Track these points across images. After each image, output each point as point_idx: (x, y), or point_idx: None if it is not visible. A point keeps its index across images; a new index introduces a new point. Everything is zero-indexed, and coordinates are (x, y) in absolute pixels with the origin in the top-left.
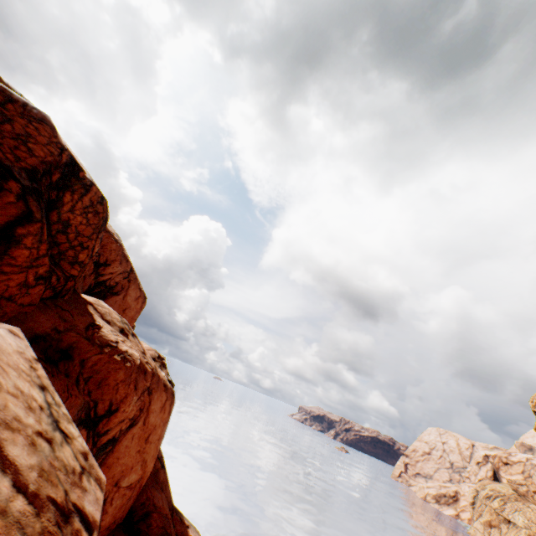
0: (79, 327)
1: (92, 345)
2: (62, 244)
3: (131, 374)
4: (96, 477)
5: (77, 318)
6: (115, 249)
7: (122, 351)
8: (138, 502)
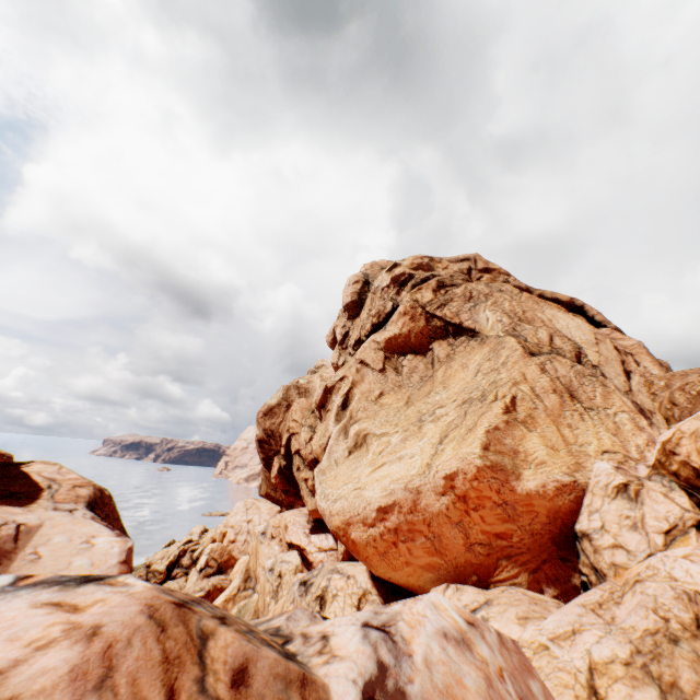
0: None
1: None
2: None
3: None
4: None
5: None
6: None
7: (5, 454)
8: None
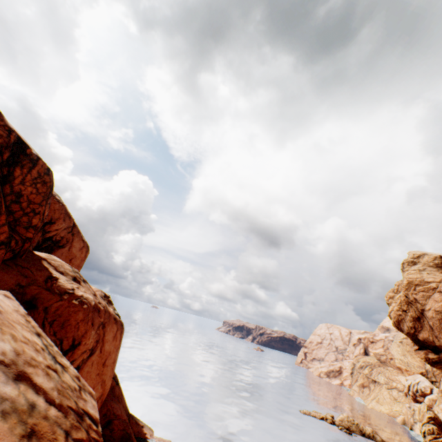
0: (40, 281)
1: (53, 294)
2: (16, 212)
3: (88, 314)
4: (89, 392)
5: (36, 273)
6: (58, 209)
7: (79, 296)
8: (101, 414)
